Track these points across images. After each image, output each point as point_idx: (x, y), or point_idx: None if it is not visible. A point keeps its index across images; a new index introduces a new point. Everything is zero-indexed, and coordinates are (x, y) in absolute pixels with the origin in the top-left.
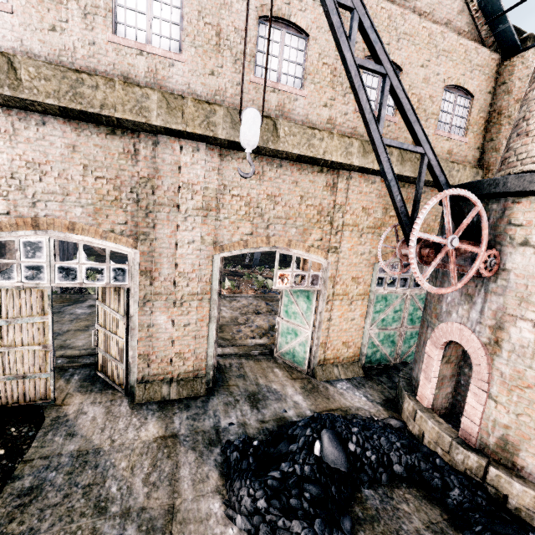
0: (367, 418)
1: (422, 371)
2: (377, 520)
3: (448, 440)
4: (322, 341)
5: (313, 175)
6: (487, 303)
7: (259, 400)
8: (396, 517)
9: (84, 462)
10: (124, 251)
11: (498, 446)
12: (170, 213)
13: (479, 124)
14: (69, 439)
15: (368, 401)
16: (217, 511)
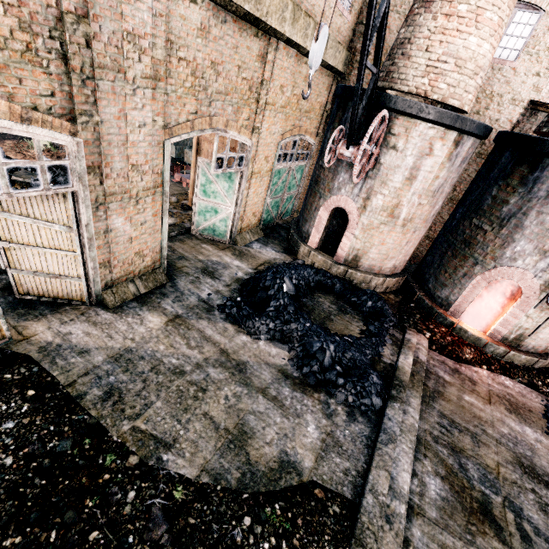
0: (283, 263)
1: (314, 227)
2: (314, 309)
3: (330, 263)
4: (241, 215)
5: (251, 39)
6: (365, 184)
7: (213, 272)
8: (320, 305)
9: (128, 360)
10: (60, 140)
11: (353, 260)
12: (115, 82)
13: (359, 2)
14: (87, 355)
15: (277, 253)
16: (247, 339)
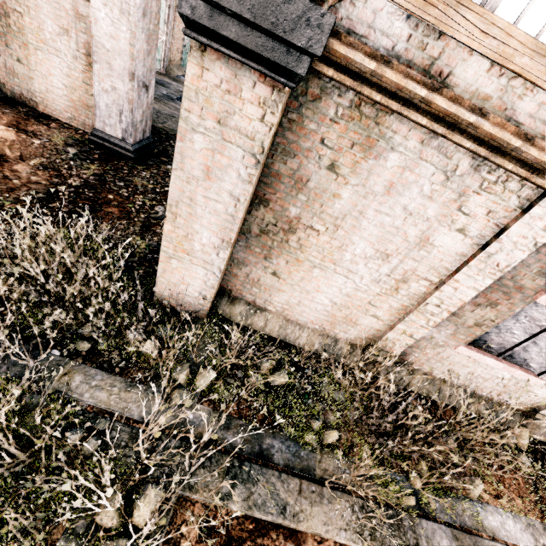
0: None
1: None
2: None
3: None
4: (170, 46)
5: None
6: None
7: (163, 85)
8: None
9: None
10: None
11: None
12: None
13: None
14: None
15: None
16: None
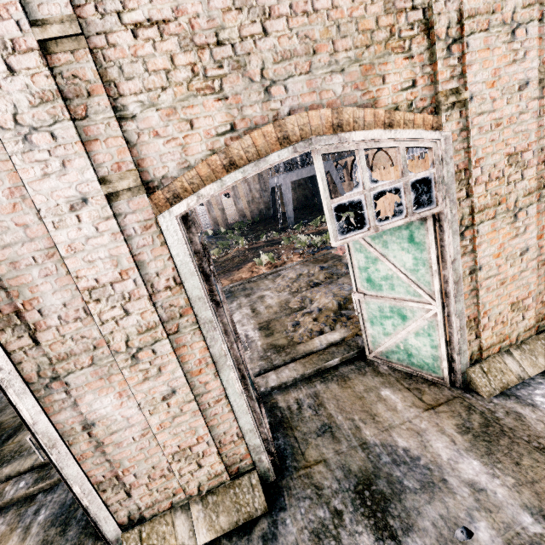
0: None
1: None
2: None
3: None
4: (468, 318)
5: None
6: None
7: (386, 502)
8: None
9: None
10: None
11: None
12: None
13: None
14: None
15: None
16: None
